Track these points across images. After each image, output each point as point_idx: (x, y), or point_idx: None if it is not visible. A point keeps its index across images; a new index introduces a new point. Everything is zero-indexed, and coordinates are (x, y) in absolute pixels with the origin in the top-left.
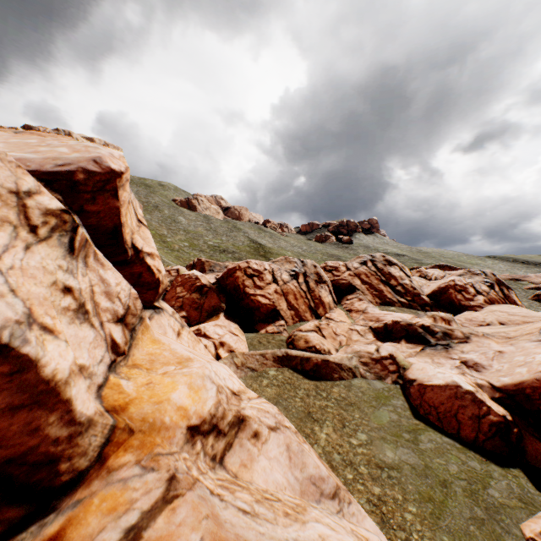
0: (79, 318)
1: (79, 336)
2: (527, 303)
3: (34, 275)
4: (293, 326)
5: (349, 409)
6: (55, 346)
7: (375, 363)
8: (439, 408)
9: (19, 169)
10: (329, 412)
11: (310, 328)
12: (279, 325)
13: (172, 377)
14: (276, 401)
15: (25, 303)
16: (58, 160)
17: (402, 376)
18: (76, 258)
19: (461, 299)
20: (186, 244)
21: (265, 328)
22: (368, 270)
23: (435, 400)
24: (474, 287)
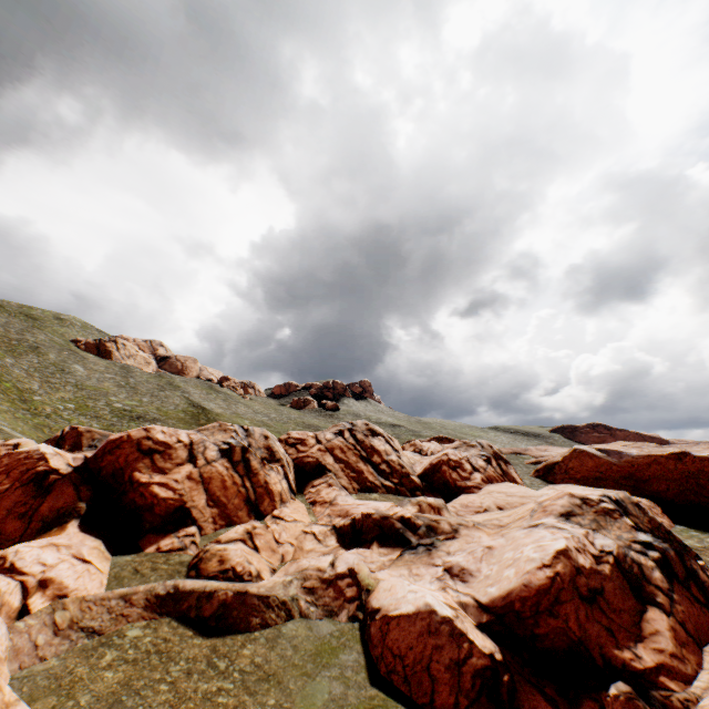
0: None
1: None
2: (529, 481)
3: None
4: (213, 535)
5: (261, 689)
6: None
7: (327, 586)
8: (407, 657)
9: None
10: (219, 704)
11: (236, 535)
12: (185, 534)
13: None
14: (114, 701)
15: None
16: None
17: (365, 605)
18: None
19: (456, 478)
20: (70, 406)
21: (157, 542)
22: (345, 442)
23: (402, 642)
24: (470, 462)
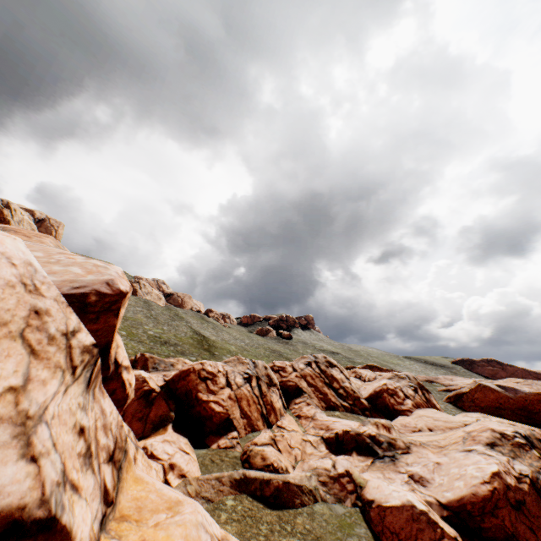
0: (86, 463)
1: (84, 486)
2: (444, 406)
3: (65, 421)
4: (246, 438)
5: None
6: (79, 507)
7: (334, 481)
8: (400, 534)
9: (68, 308)
10: None
11: (266, 440)
12: (232, 437)
13: (165, 529)
14: None
15: (61, 458)
16: (75, 282)
17: (360, 496)
18: (89, 390)
19: (394, 403)
20: (123, 333)
21: (217, 441)
22: (313, 371)
23: (396, 524)
24: (403, 391)
